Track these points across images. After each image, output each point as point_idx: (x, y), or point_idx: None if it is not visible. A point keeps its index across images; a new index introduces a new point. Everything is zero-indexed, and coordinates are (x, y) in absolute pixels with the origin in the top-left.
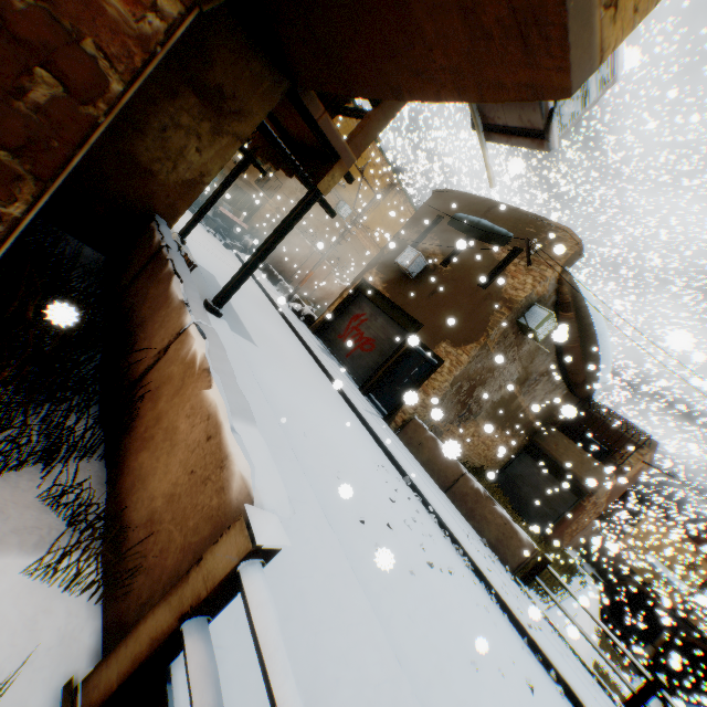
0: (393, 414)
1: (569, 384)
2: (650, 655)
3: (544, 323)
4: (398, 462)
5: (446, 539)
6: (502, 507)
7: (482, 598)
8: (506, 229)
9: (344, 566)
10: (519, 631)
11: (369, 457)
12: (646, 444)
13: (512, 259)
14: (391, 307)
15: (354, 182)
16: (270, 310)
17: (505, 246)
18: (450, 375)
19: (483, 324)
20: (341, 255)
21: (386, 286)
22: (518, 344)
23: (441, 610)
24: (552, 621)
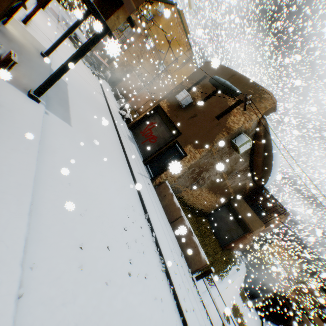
0: (155, 178)
1: (253, 178)
2: (261, 301)
3: (244, 144)
4: (145, 205)
5: (156, 253)
6: (196, 237)
7: (162, 292)
8: (238, 88)
9: (2, 300)
10: (180, 312)
11: (124, 201)
12: (284, 213)
13: (236, 105)
14: (169, 121)
15: (169, 53)
16: (103, 111)
17: (235, 98)
18: (188, 163)
19: (212, 139)
20: (157, 92)
21: (169, 110)
22: (230, 153)
23: (117, 310)
24: (205, 303)
